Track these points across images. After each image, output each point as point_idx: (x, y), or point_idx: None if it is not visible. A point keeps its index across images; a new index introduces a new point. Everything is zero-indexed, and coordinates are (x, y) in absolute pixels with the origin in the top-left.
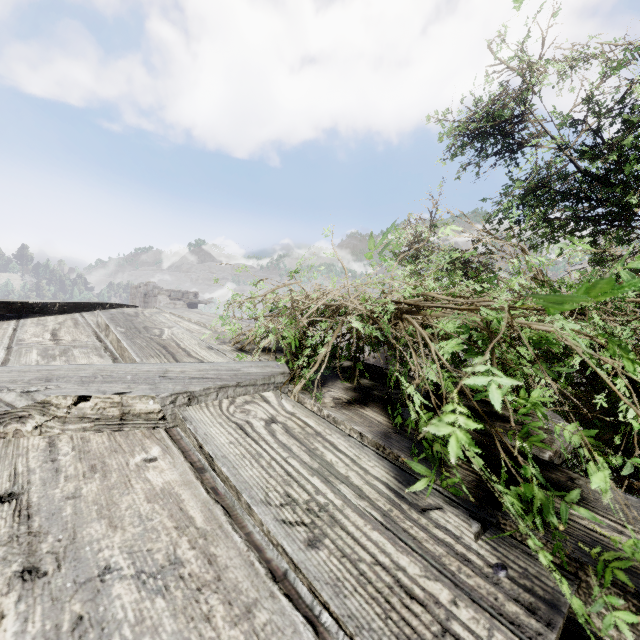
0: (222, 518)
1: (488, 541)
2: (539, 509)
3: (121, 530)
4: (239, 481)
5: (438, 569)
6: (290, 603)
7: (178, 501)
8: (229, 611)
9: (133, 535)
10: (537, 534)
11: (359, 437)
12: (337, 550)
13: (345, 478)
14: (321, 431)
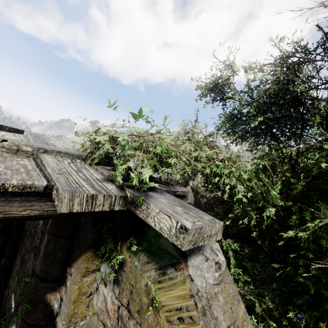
0: (37, 170)
1: (113, 188)
2: (138, 190)
3: (5, 164)
4: (47, 164)
5: (90, 185)
6: (44, 178)
7: (26, 165)
8: (26, 175)
9: (8, 165)
10: (129, 190)
11: (101, 173)
12: (64, 176)
13: (83, 173)
14: (88, 168)
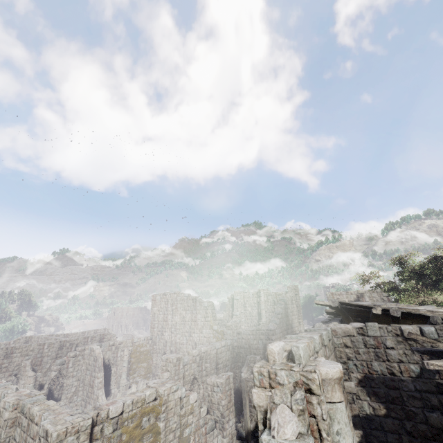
0: None
1: None
2: None
3: None
4: None
5: None
6: None
7: None
8: None
9: None
10: None
11: None
12: None
13: None
14: None
